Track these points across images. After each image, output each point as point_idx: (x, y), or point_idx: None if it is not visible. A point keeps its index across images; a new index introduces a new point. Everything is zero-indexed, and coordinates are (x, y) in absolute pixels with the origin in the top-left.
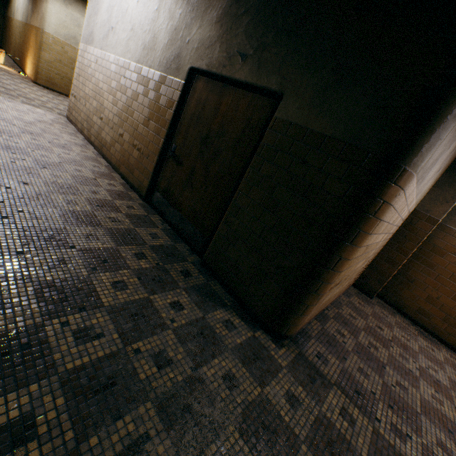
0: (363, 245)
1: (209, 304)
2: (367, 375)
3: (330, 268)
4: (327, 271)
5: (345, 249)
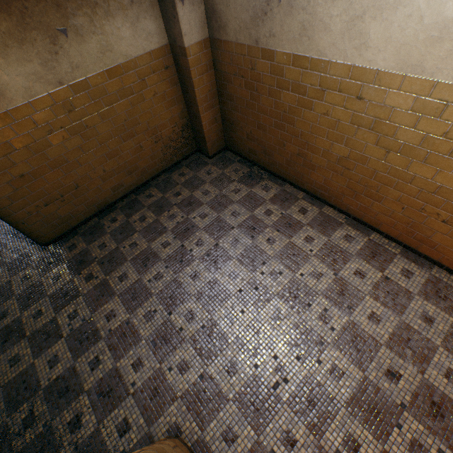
0: None
1: (11, 240)
2: (105, 247)
3: None
4: None
5: None
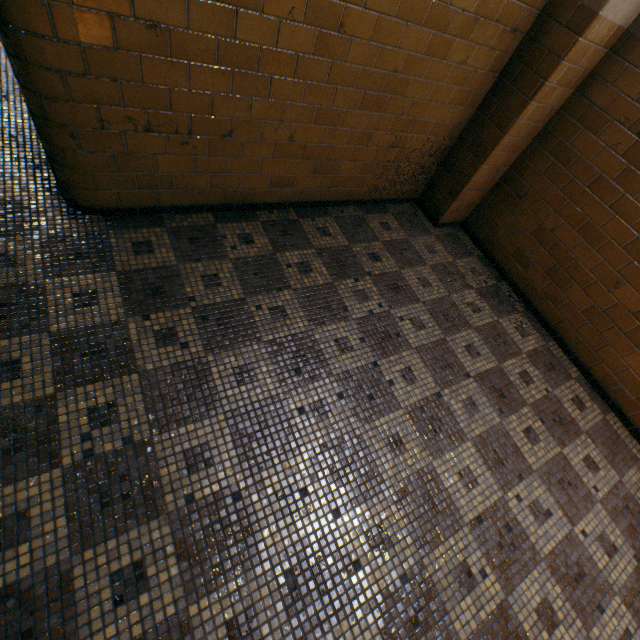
0: (82, 4)
1: None
2: (216, 285)
3: (25, 60)
4: (24, 66)
5: (3, 1)
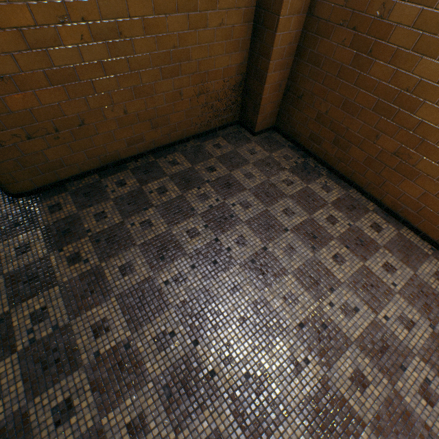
0: None
1: None
2: (104, 218)
3: None
4: None
5: None
